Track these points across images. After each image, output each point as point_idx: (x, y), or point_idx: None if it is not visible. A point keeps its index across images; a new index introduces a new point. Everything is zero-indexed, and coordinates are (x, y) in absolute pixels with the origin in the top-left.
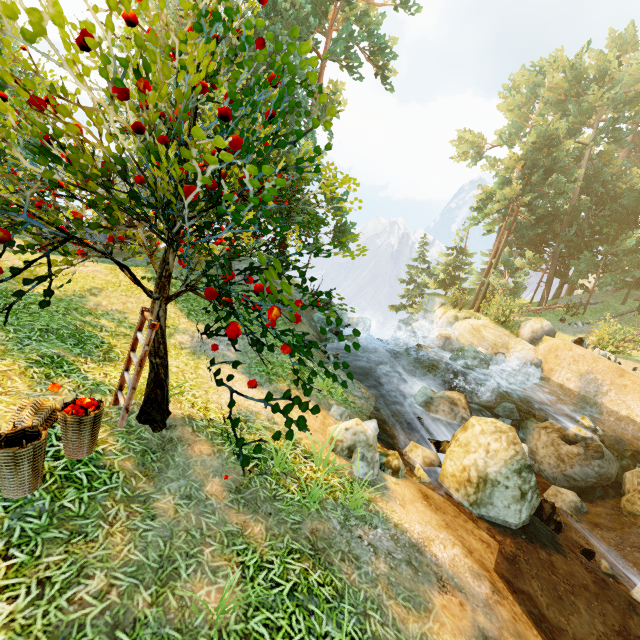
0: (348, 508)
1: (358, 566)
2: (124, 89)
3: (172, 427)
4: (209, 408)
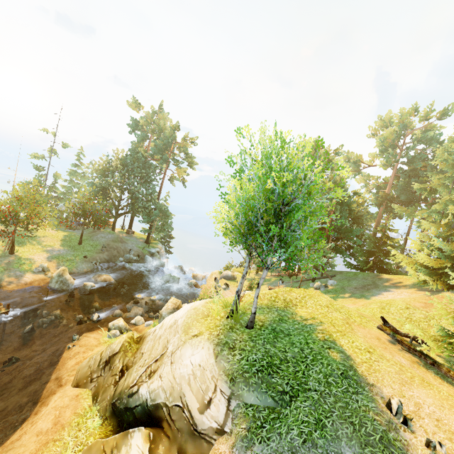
0: (21, 270)
1: (9, 272)
2: (1, 210)
3: (12, 255)
4: (25, 256)
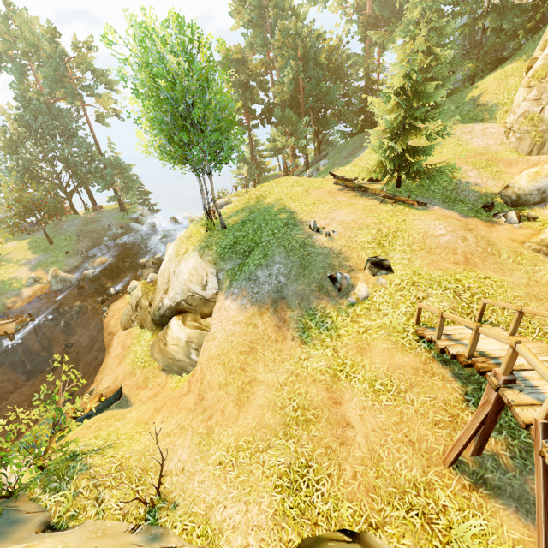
0: (15, 290)
1: (5, 296)
2: None
3: None
4: (6, 278)
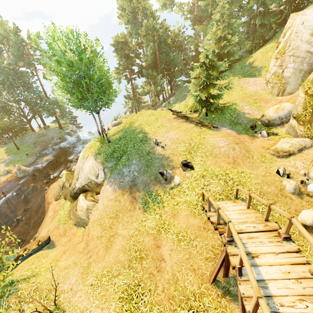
0: None
1: None
2: None
3: None
4: None
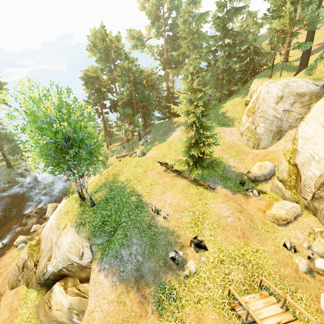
0: None
1: None
2: None
3: None
4: None
